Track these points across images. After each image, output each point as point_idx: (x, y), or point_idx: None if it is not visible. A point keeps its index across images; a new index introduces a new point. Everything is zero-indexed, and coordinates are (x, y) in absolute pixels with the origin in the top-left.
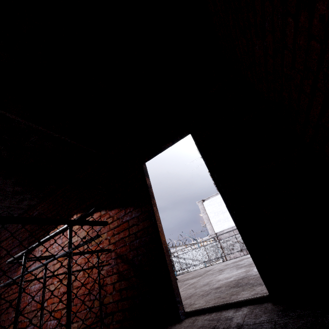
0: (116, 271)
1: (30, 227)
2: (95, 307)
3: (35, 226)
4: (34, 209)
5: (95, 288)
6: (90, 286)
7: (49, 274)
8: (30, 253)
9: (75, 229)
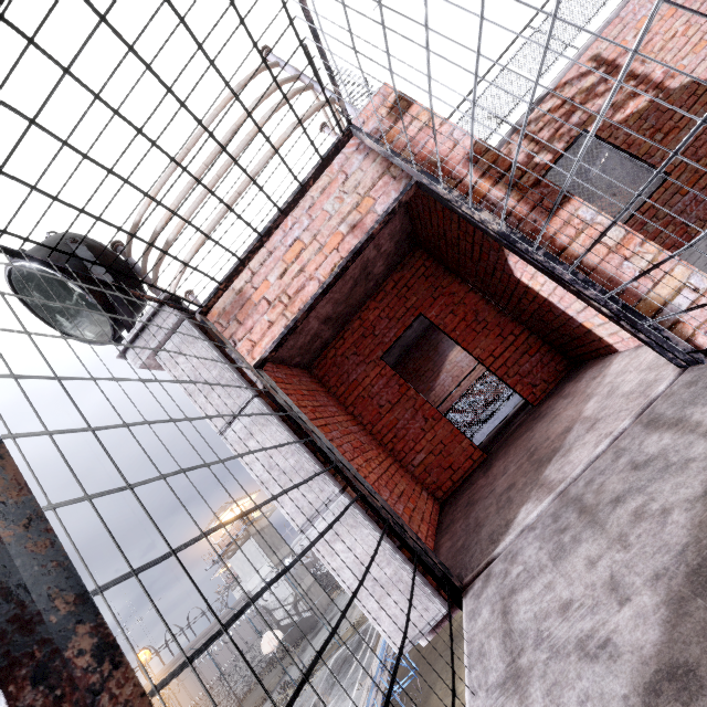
0: None
1: None
2: None
3: None
4: None
5: None
6: None
7: None
8: None
9: None
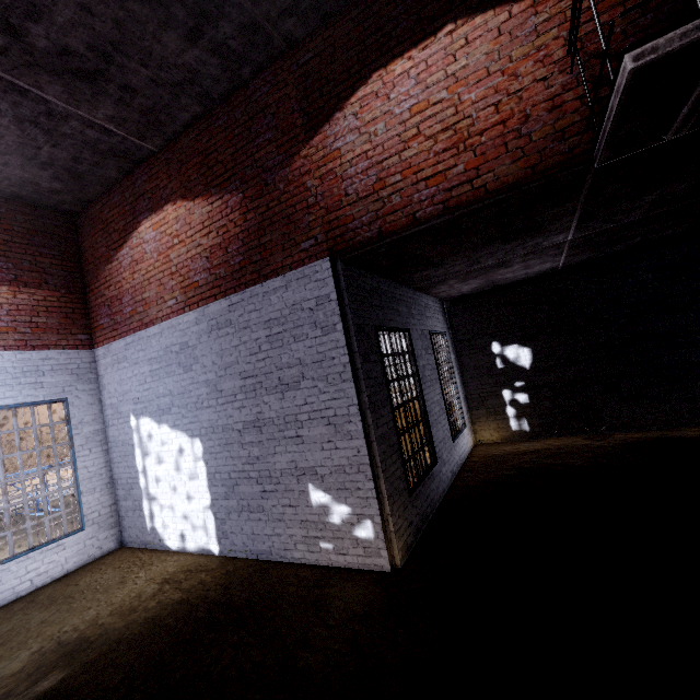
0: (588, 79)
1: (298, 88)
2: (534, 141)
3: (316, 81)
4: (296, 54)
5: (531, 119)
6: (517, 119)
7: (394, 140)
8: (317, 129)
9: (454, 50)
